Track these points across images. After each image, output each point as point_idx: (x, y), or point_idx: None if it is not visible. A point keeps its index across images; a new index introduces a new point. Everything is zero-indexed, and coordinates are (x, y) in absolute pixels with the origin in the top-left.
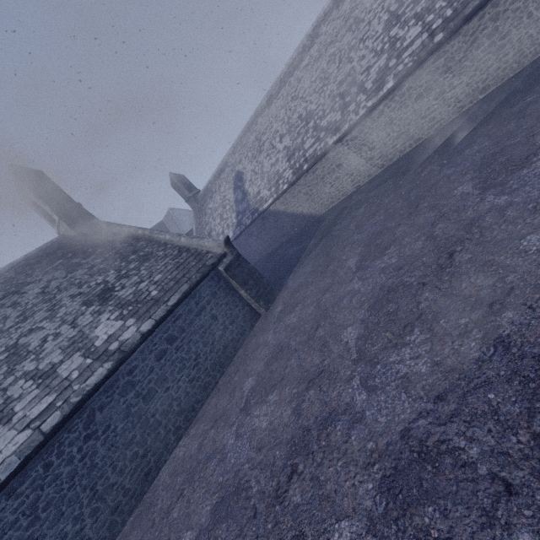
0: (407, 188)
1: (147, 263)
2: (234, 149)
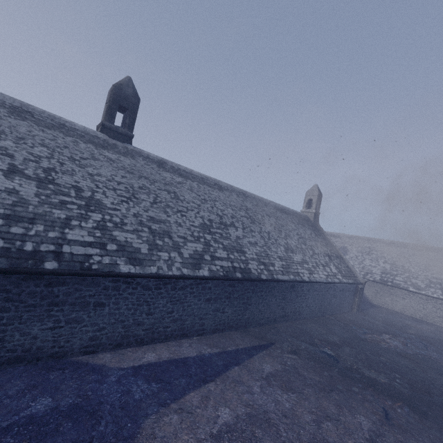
0: (438, 334)
1: (338, 259)
2: (351, 237)
